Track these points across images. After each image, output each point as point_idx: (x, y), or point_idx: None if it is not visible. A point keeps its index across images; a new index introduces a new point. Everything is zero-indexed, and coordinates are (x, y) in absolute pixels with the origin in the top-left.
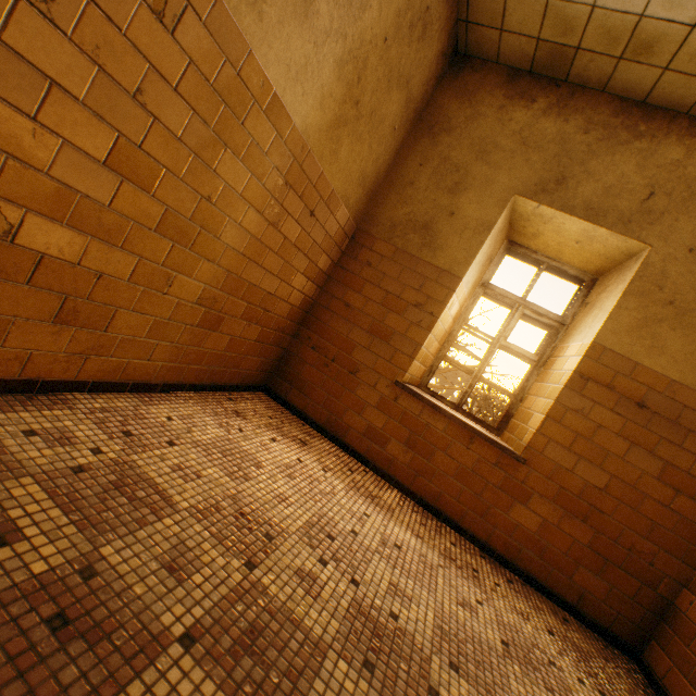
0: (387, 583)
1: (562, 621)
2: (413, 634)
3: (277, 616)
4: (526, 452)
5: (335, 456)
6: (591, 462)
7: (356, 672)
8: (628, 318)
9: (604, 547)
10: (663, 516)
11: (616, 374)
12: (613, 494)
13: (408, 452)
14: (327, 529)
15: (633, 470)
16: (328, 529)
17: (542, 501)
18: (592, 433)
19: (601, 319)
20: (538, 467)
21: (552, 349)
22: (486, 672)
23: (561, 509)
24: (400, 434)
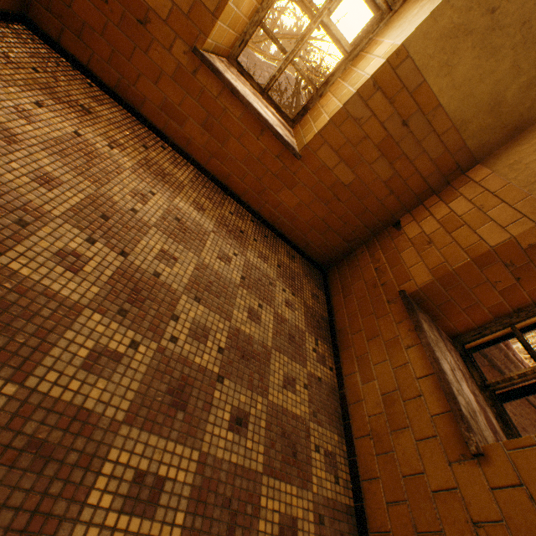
0: (158, 251)
1: (291, 258)
2: (171, 284)
3: (29, 293)
4: (304, 151)
5: (129, 130)
6: (347, 166)
7: (110, 319)
8: (447, 21)
9: (331, 221)
10: (375, 207)
11: (402, 89)
12: (352, 190)
13: (205, 135)
14: (103, 210)
15: (372, 175)
16: (105, 209)
17: (303, 190)
18: (358, 142)
19: (424, 15)
20: (309, 164)
21: (368, 42)
22: (222, 298)
23: (315, 196)
24: (198, 115)
